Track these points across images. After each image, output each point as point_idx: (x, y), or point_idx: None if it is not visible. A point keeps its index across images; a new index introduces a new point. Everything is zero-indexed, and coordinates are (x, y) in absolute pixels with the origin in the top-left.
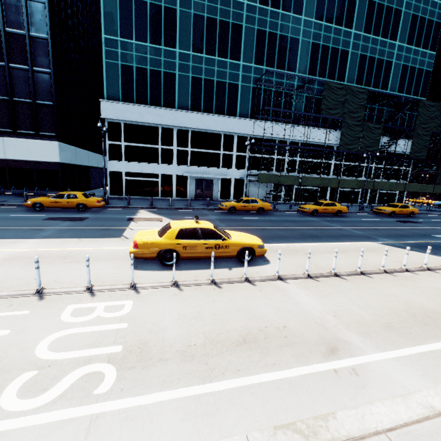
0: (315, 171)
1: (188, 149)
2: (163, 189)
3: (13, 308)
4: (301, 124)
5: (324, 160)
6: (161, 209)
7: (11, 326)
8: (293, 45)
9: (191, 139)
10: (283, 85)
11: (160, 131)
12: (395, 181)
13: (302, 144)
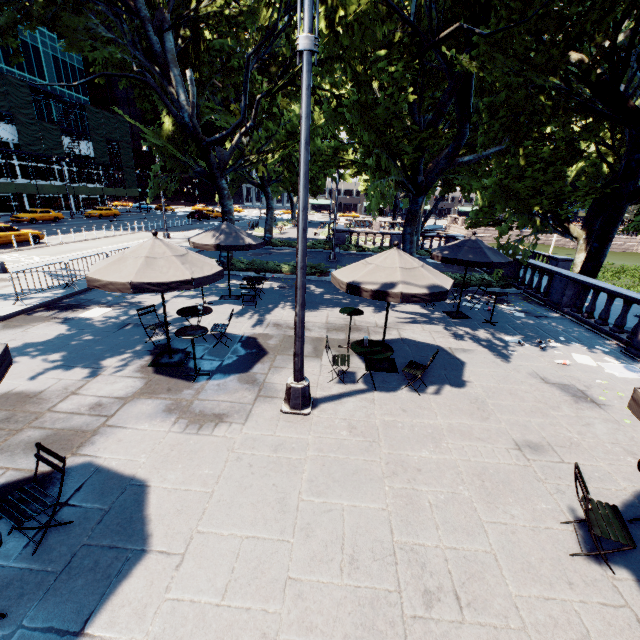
0: None
1: None
2: None
3: None
4: None
5: (5, 160)
6: None
7: None
8: None
9: None
10: None
11: None
12: (92, 185)
13: None
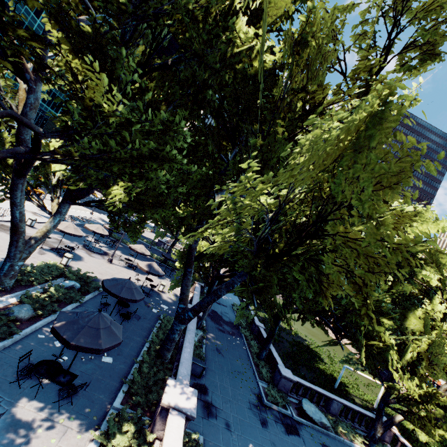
0: None
1: None
2: None
3: None
4: None
5: None
6: None
7: None
8: None
9: None
10: None
11: None
12: None
13: None
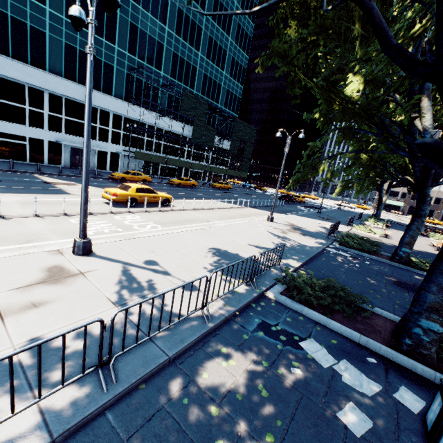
0: (175, 154)
1: (62, 116)
2: (32, 154)
3: (90, 217)
4: (165, 115)
5: (181, 147)
6: (54, 175)
7: (104, 221)
8: (160, 48)
9: (66, 107)
10: (152, 79)
11: (27, 91)
12: (222, 167)
13: (166, 131)
